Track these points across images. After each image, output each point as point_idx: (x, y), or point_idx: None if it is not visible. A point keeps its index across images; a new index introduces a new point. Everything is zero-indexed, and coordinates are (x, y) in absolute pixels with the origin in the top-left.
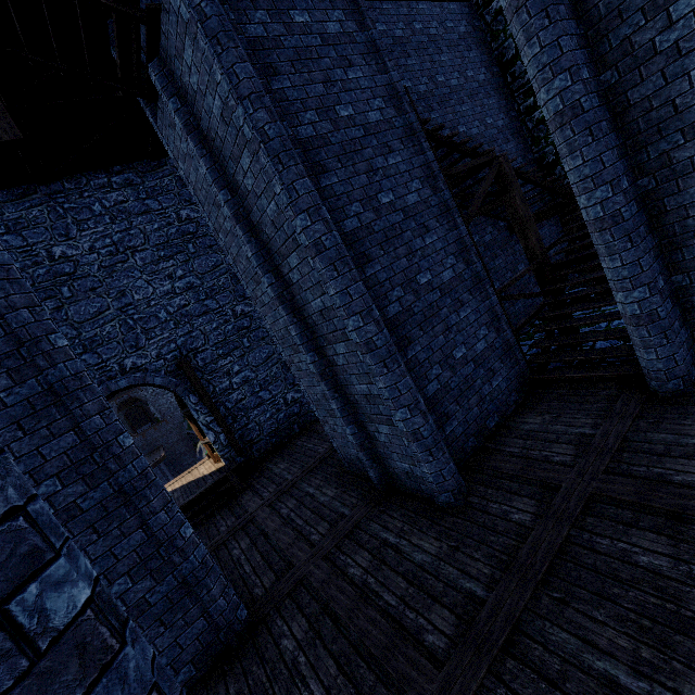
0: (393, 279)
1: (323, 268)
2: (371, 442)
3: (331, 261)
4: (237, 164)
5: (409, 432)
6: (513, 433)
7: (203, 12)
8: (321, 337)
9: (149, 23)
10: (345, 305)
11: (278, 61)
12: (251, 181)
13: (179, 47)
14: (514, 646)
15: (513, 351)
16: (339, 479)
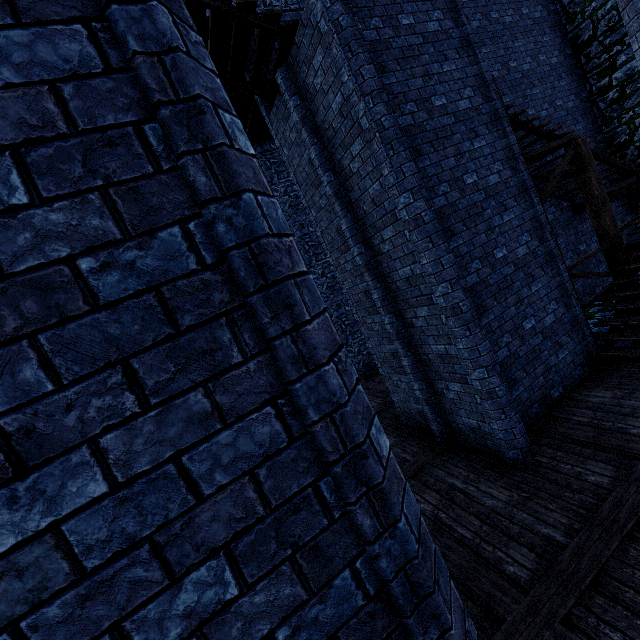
0: (473, 253)
1: (419, 240)
2: (437, 398)
3: (428, 234)
4: (346, 150)
5: (484, 391)
6: (579, 404)
7: (340, 25)
8: (403, 301)
9: (285, 36)
10: (436, 273)
11: (387, 60)
12: (357, 165)
13: (309, 54)
14: (602, 586)
15: (580, 327)
16: (396, 430)
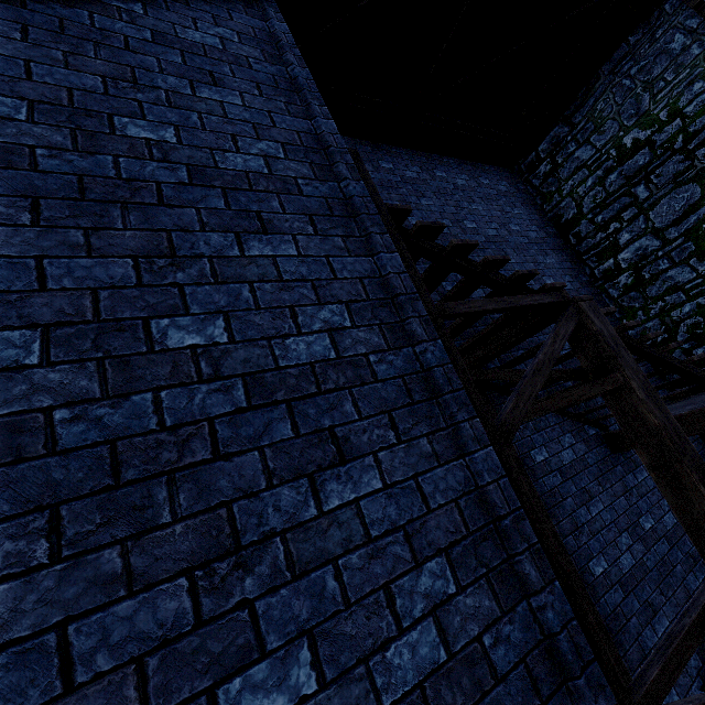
0: None
1: None
2: None
3: None
4: None
5: None
6: None
7: None
8: None
9: None
10: None
11: None
12: None
13: None
14: None
15: None
16: None
